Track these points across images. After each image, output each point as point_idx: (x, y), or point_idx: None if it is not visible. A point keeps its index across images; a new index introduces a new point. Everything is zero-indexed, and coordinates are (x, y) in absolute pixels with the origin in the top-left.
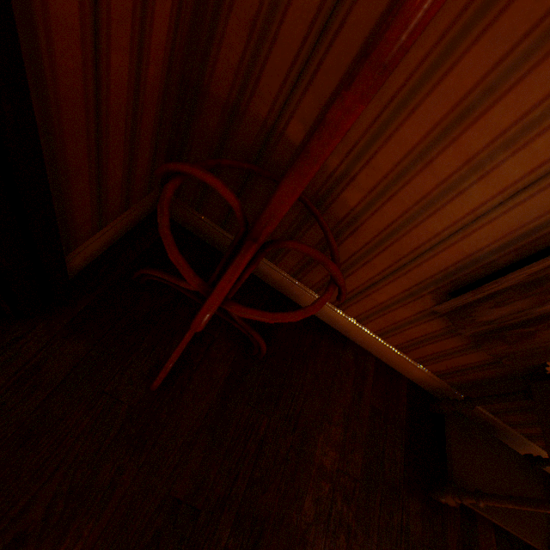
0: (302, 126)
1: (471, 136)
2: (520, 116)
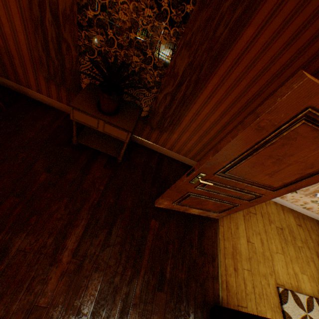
0: None
1: (1, 12)
2: (3, 3)
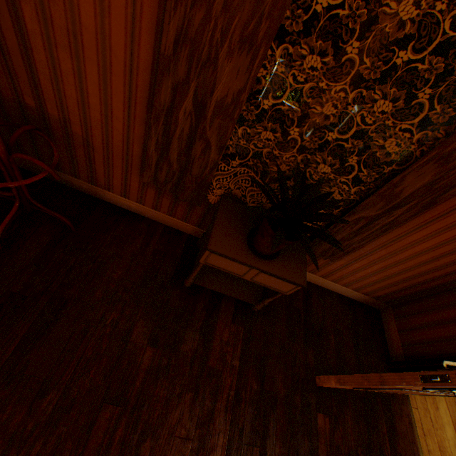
0: (30, 98)
1: (92, 89)
2: (99, 77)
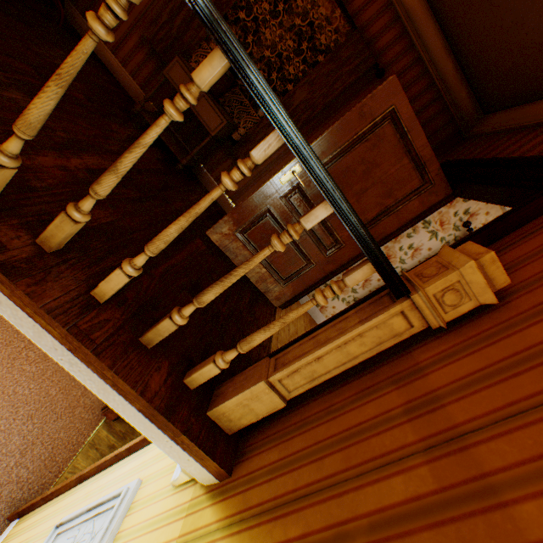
0: None
1: None
2: None
